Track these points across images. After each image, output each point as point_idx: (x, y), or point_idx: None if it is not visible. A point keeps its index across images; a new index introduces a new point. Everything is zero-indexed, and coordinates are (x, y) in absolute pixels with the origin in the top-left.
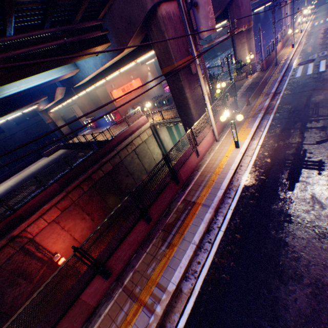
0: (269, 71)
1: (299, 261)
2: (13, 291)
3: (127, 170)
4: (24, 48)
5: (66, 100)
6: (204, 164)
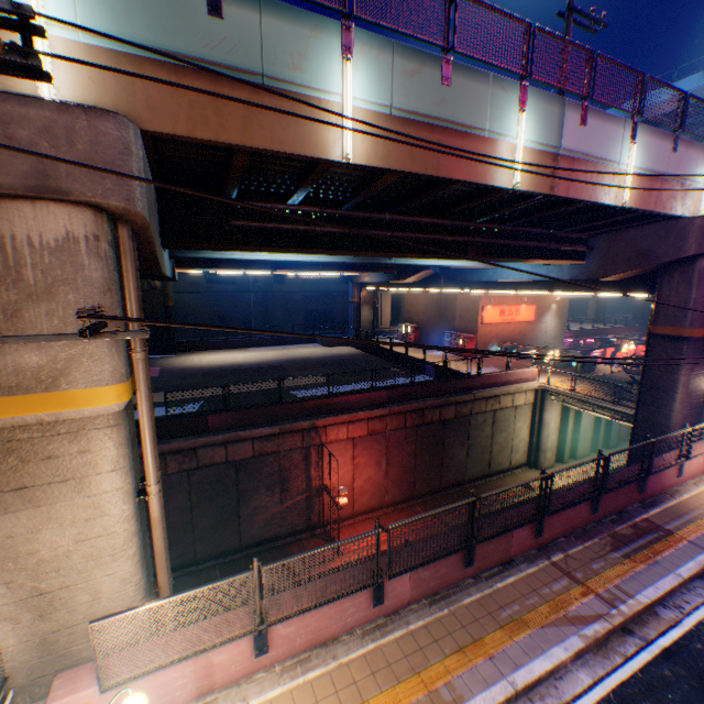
0: None
1: None
2: (263, 495)
3: (467, 435)
4: (511, 241)
5: (415, 288)
6: (685, 493)
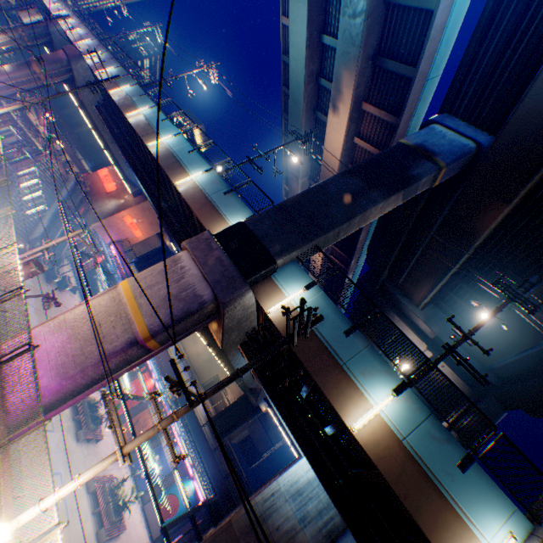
0: None
1: None
2: None
3: None
4: None
5: None
6: None
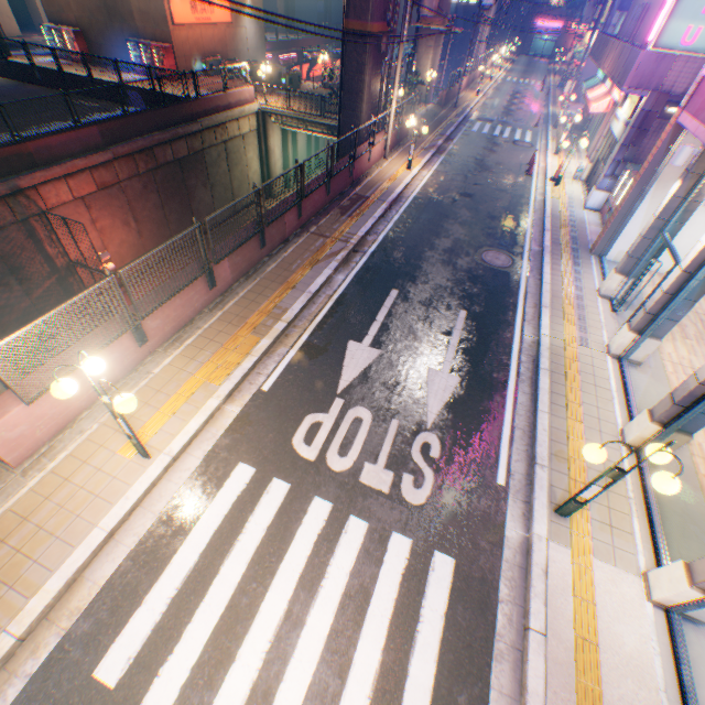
0: (446, 111)
1: (449, 233)
2: None
3: (208, 176)
4: None
5: None
6: (373, 175)
